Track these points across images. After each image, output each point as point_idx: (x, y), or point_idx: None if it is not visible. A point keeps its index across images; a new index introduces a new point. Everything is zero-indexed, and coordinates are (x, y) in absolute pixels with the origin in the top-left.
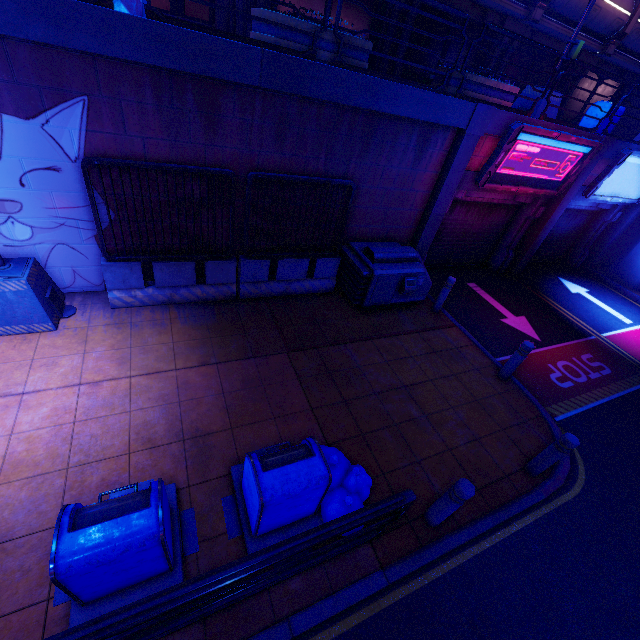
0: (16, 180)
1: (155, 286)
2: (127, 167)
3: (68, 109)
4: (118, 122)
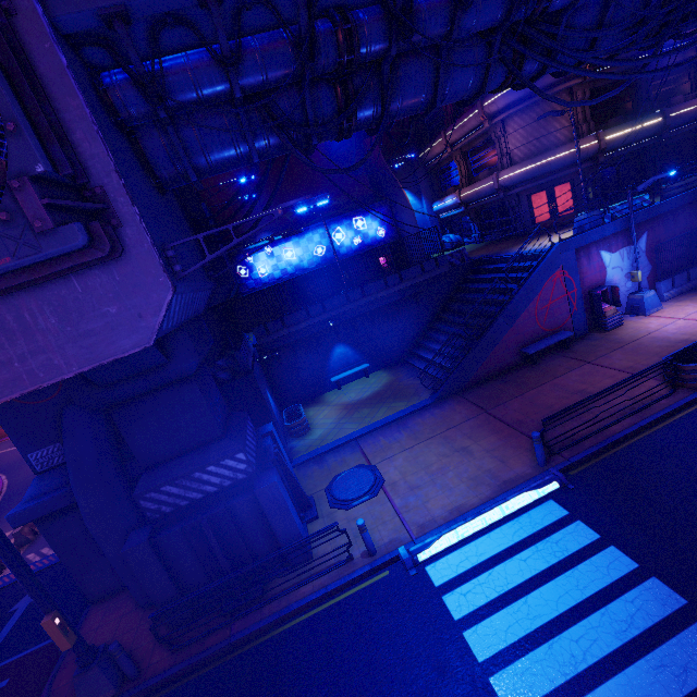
0: (630, 265)
1: (674, 288)
2: (665, 243)
3: (643, 236)
4: (653, 234)
